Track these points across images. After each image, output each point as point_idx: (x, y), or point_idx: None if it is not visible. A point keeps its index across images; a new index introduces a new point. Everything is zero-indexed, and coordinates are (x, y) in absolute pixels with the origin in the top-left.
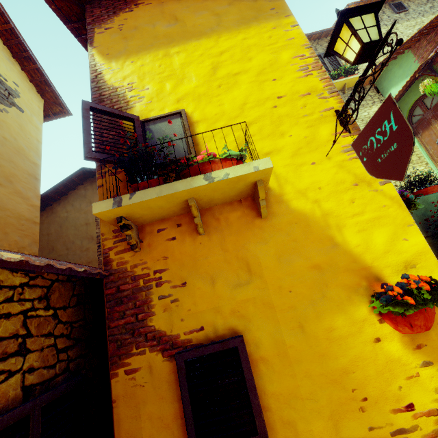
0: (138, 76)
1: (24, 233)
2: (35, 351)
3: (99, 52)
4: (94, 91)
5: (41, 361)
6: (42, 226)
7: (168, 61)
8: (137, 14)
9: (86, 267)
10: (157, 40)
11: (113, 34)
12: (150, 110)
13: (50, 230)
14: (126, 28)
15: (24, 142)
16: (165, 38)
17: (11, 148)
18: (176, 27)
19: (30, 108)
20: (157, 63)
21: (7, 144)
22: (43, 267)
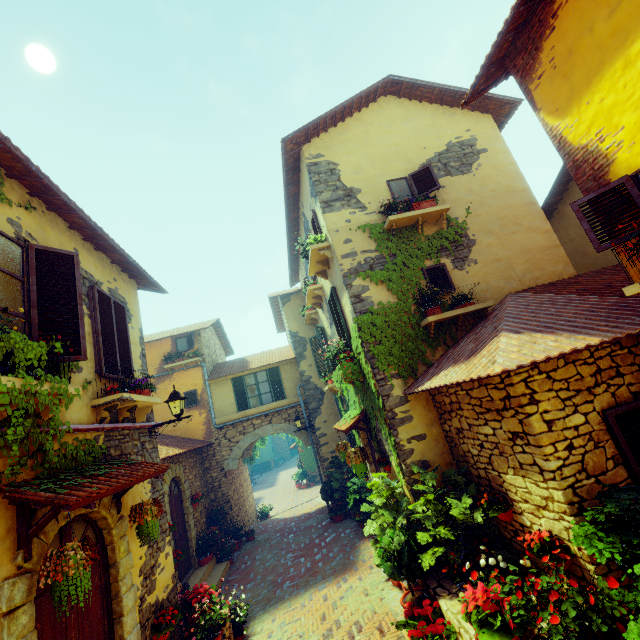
0: (603, 118)
1: (553, 261)
2: (627, 374)
3: (547, 113)
4: (565, 161)
5: (634, 380)
6: (559, 235)
7: (632, 73)
8: (561, 30)
9: (639, 328)
10: (604, 51)
11: (549, 80)
12: (636, 155)
13: (570, 235)
14: (559, 60)
15: (505, 179)
16: (614, 39)
17: (501, 194)
18: (622, 7)
19: (488, 139)
20: (618, 86)
21: (497, 194)
22: (611, 340)
